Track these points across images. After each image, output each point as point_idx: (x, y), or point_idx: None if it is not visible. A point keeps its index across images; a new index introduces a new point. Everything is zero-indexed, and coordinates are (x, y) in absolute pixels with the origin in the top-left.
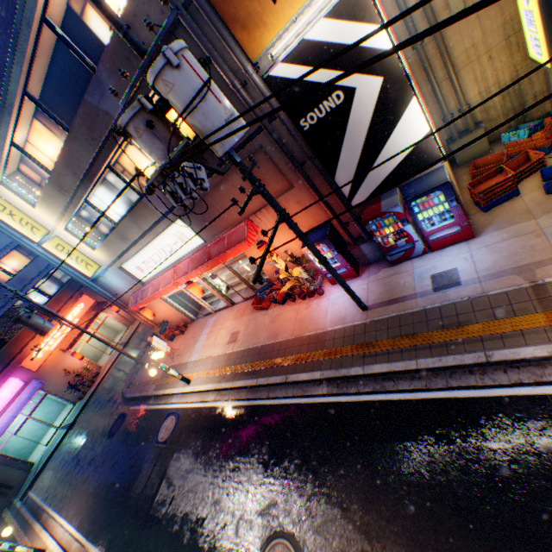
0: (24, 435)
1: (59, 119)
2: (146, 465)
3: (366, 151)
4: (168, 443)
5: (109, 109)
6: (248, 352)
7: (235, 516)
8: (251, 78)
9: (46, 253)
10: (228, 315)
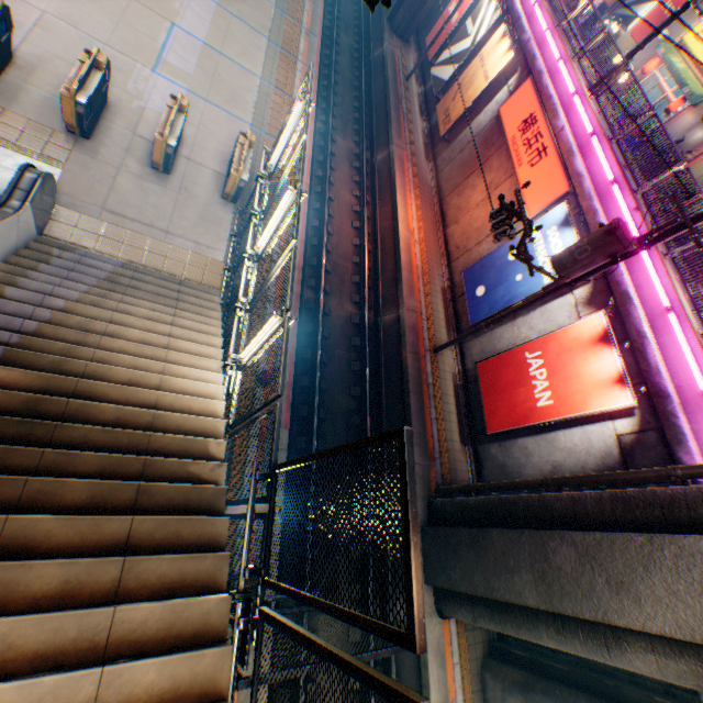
0: None
1: None
2: None
3: (639, 2)
4: None
5: None
6: None
7: None
8: None
9: None
10: None
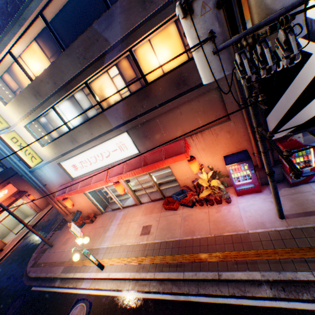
0: None
1: (55, 44)
2: None
3: (298, 100)
4: None
5: (109, 37)
6: (165, 244)
7: None
8: (240, 31)
9: None
10: (136, 211)
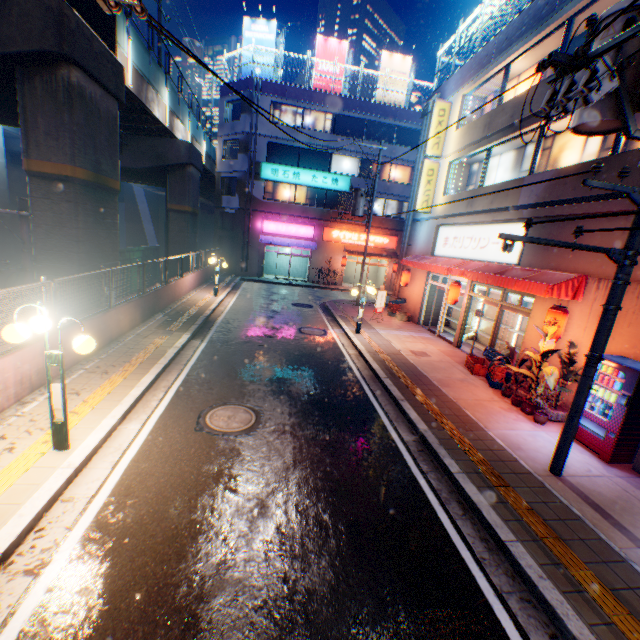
0: (278, 262)
1: None
2: (281, 326)
3: None
4: (301, 334)
5: None
6: (411, 366)
7: (263, 384)
8: None
9: (419, 171)
10: (441, 345)
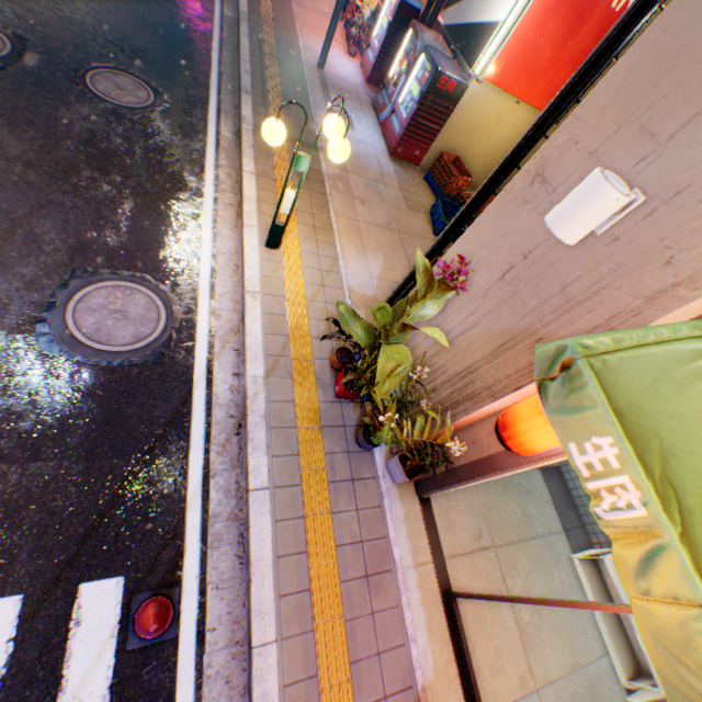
0: None
1: None
2: None
3: None
4: None
5: None
6: None
7: None
8: None
9: None
10: None
